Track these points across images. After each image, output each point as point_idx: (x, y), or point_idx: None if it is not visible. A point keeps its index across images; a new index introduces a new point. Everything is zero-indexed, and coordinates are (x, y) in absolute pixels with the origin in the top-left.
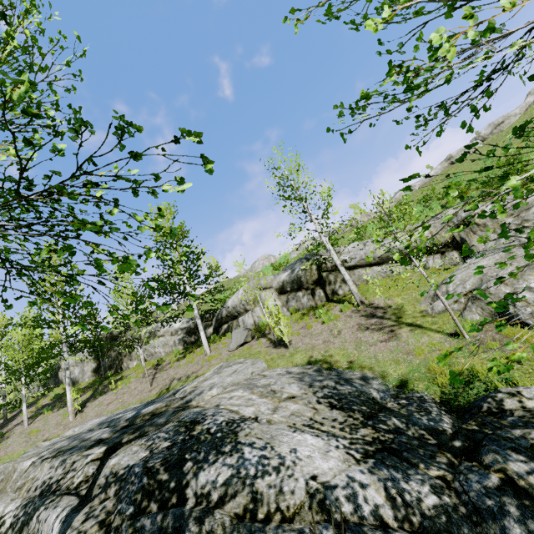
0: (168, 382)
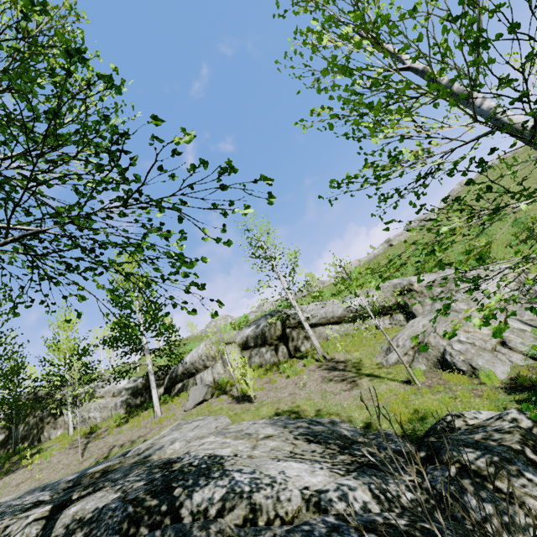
0: (107, 450)
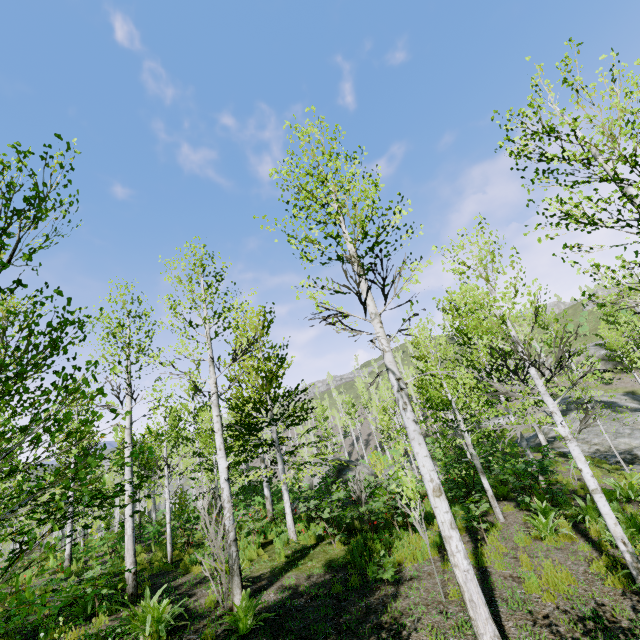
0: None
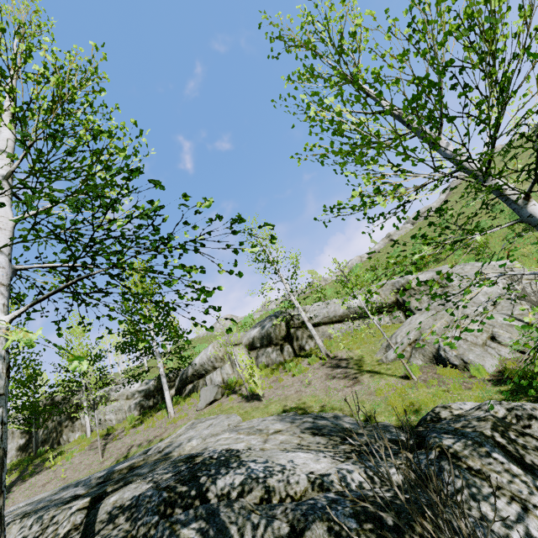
0: (126, 450)
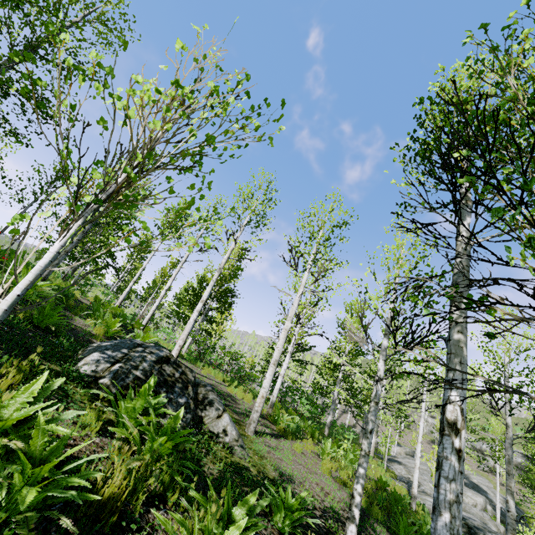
0: None
